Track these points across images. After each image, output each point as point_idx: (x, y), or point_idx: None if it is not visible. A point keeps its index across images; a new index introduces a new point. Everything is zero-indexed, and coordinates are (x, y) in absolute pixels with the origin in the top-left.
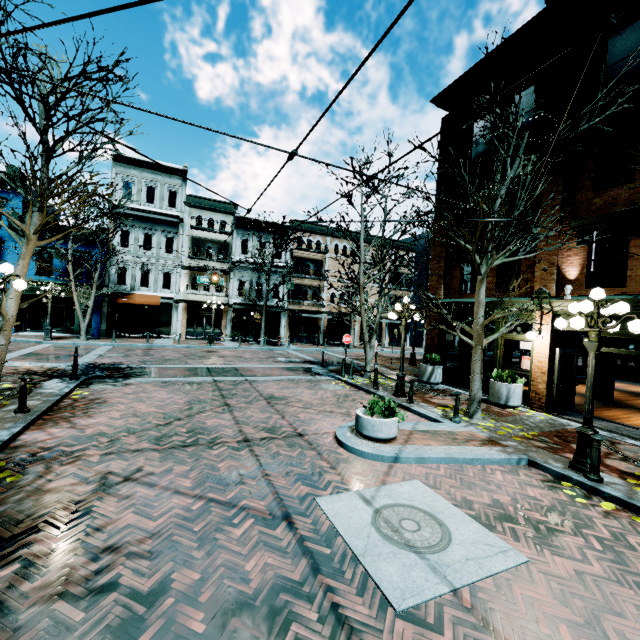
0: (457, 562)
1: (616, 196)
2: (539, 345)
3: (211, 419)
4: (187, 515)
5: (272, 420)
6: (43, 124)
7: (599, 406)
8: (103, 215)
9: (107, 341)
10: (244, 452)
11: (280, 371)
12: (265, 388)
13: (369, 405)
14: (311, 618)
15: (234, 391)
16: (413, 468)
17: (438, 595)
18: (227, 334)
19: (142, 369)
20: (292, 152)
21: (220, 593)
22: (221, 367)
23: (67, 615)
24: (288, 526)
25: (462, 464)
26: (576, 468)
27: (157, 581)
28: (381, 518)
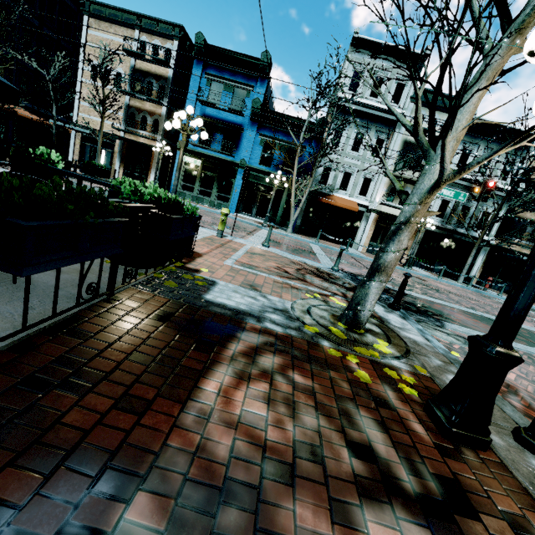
0: None
1: None
2: None
3: None
4: None
5: None
6: None
7: None
8: None
9: (307, 238)
10: None
11: None
12: None
13: None
14: None
15: None
16: None
17: None
18: None
19: (414, 298)
20: None
21: None
22: None
23: None
24: None
25: None
26: None
27: None
28: None
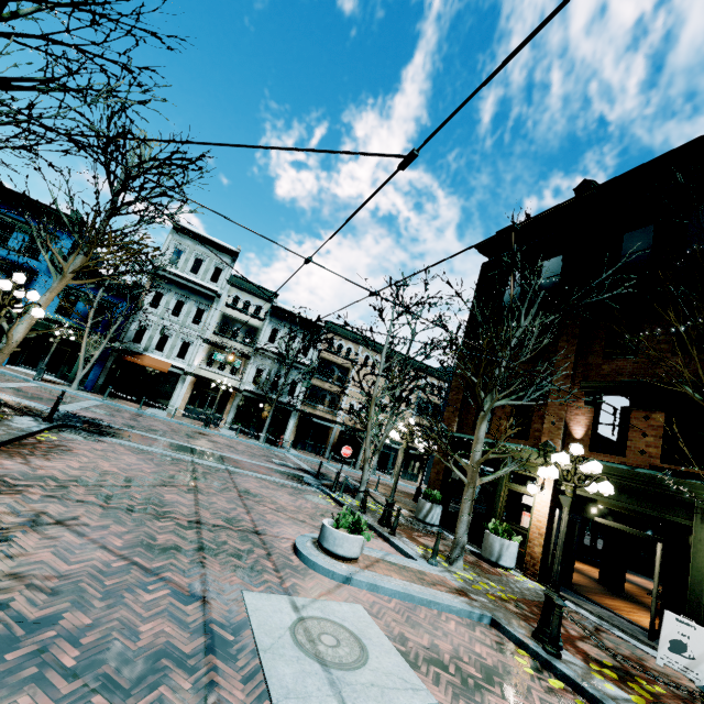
0: (360, 684)
1: (622, 367)
2: (540, 502)
3: (171, 494)
4: (104, 569)
5: (235, 512)
6: (119, 188)
7: (604, 593)
8: (141, 272)
9: (98, 396)
10: (191, 532)
11: (268, 470)
12: (243, 482)
13: (338, 516)
14: (183, 686)
15: (209, 476)
16: (362, 593)
17: None
18: (228, 421)
19: (122, 431)
20: (307, 258)
21: (104, 641)
22: (206, 451)
23: None
24: (202, 606)
25: (418, 604)
26: (538, 638)
27: (47, 614)
28: (302, 626)
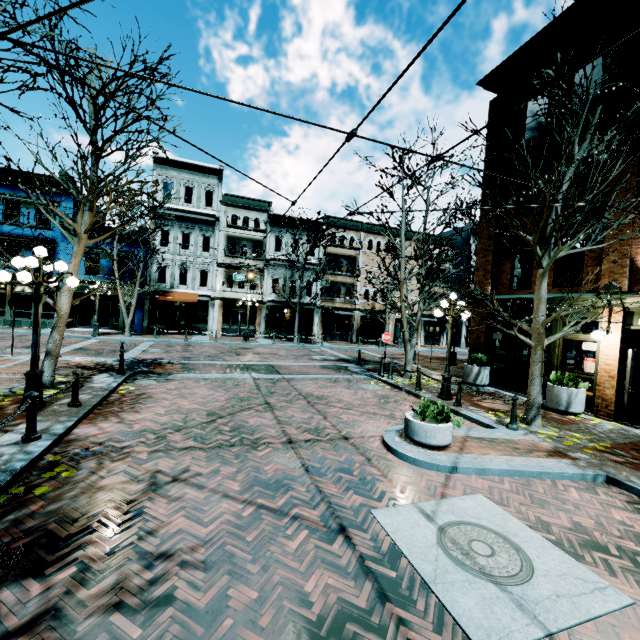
0: (546, 598)
1: None
2: (607, 346)
3: (253, 418)
4: (238, 522)
5: (314, 421)
6: (93, 124)
7: None
8: (148, 213)
9: (149, 337)
10: (289, 454)
11: (316, 369)
12: (303, 387)
13: (420, 409)
14: None
15: (273, 389)
16: (473, 480)
17: (531, 639)
18: (261, 331)
19: (183, 365)
20: (351, 132)
21: (281, 617)
22: (258, 364)
23: (124, 630)
24: (345, 541)
25: (528, 478)
26: None
27: (213, 597)
28: (447, 538)
